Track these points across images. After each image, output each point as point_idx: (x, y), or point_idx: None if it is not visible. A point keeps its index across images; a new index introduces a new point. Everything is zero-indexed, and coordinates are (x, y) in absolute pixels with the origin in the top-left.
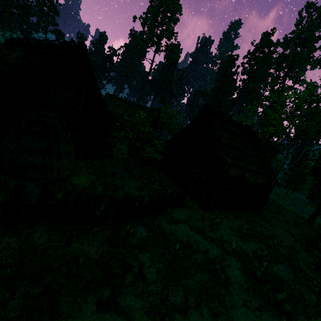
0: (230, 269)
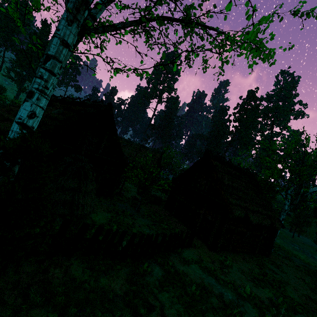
0: (248, 316)
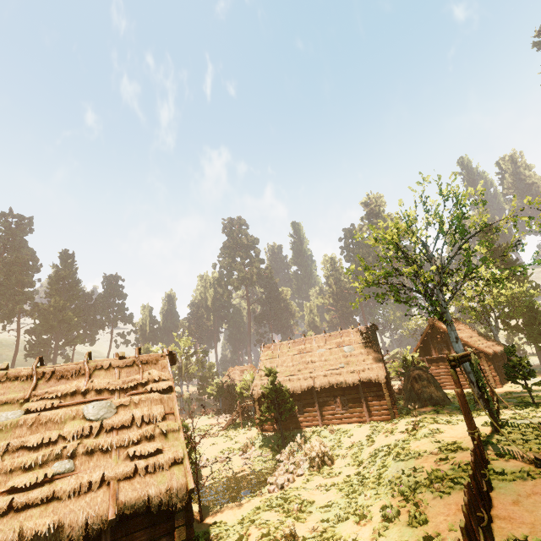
0: None
